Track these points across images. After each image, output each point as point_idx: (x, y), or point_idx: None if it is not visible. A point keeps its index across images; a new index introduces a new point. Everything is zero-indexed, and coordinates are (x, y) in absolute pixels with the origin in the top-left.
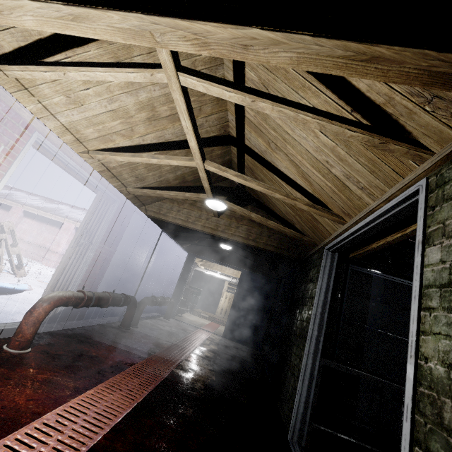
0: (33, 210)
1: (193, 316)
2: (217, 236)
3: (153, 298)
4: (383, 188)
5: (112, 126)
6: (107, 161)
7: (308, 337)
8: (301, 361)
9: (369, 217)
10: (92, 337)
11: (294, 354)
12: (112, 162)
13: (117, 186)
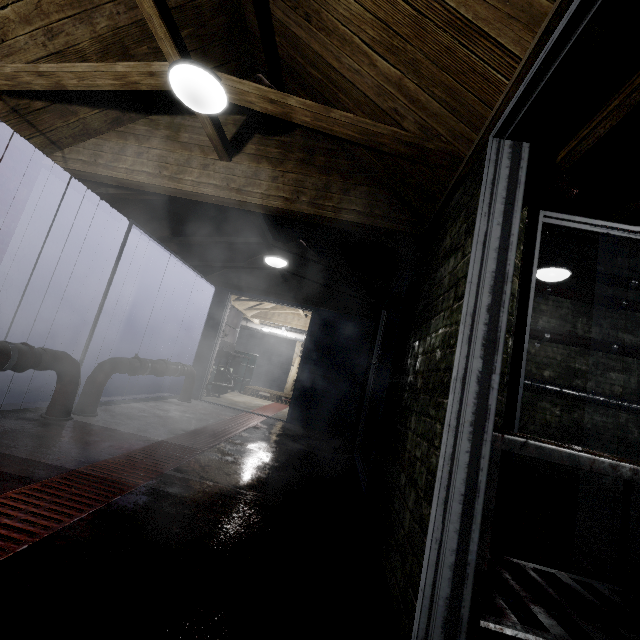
0: None
1: (244, 396)
2: (232, 204)
3: (133, 360)
4: None
5: None
6: None
7: (454, 378)
8: (436, 447)
9: None
10: None
11: (412, 434)
12: None
13: None
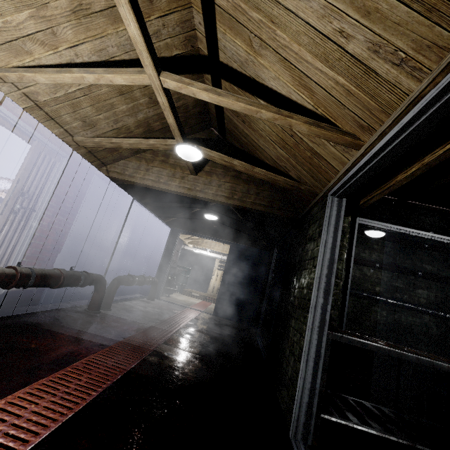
0: (0, 194)
1: (183, 296)
2: (196, 197)
3: (129, 277)
4: (446, 43)
5: (19, 23)
6: (32, 91)
7: (311, 306)
8: (303, 337)
9: (410, 113)
10: (41, 324)
11: (292, 329)
12: (40, 94)
13: (59, 134)
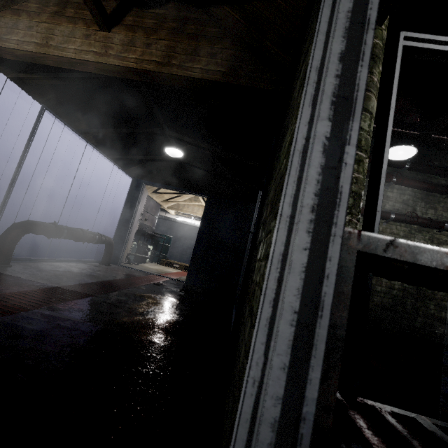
0: None
1: (159, 266)
2: (112, 72)
3: (49, 224)
4: None
5: None
6: None
7: (291, 153)
8: None
9: None
10: None
11: (257, 263)
12: None
13: None
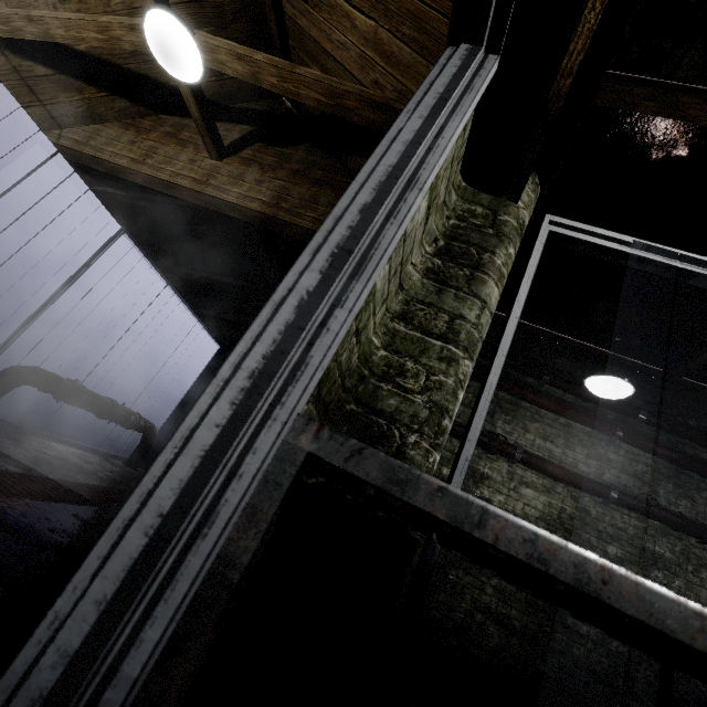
0: None
1: None
2: (208, 203)
3: (64, 380)
4: None
5: None
6: None
7: (267, 304)
8: None
9: None
10: None
11: None
12: None
13: None
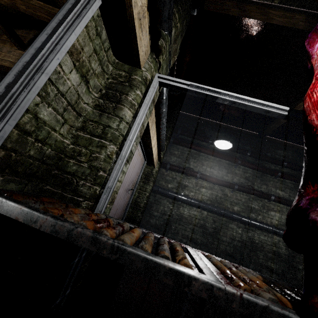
0: None
1: None
2: None
3: None
4: None
5: None
6: None
7: None
8: None
9: None
10: None
11: None
12: None
13: None
